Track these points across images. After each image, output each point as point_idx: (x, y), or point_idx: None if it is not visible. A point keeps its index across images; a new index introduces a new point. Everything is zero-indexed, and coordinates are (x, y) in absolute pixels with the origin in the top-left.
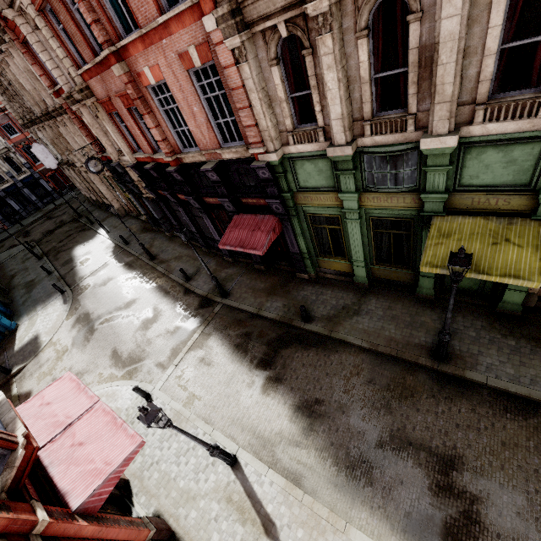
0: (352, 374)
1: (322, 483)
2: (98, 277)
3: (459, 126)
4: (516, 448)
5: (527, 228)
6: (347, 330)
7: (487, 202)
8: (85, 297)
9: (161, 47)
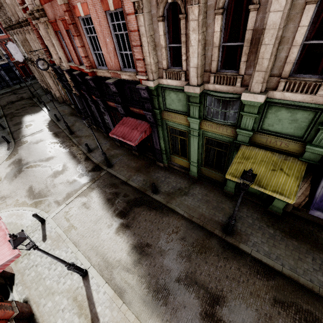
0: (173, 232)
1: (136, 298)
2: (34, 138)
3: (268, 90)
4: (257, 297)
5: (294, 164)
6: (178, 203)
7: (275, 143)
8: (22, 149)
9: None
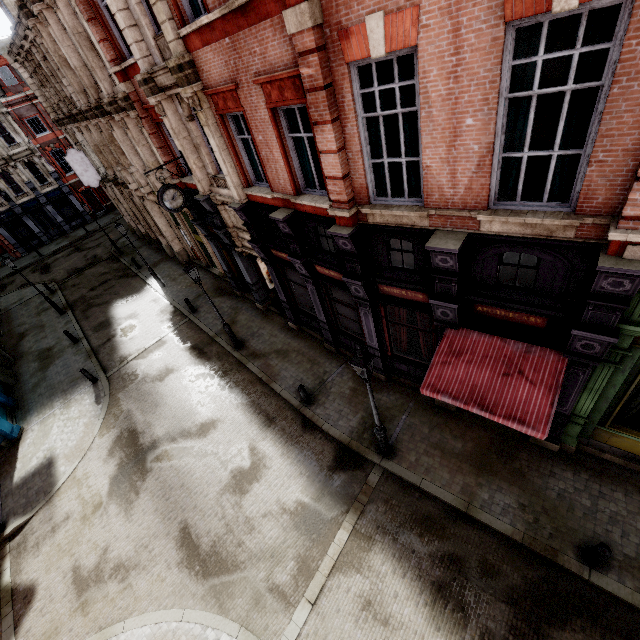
0: None
1: None
2: (150, 363)
3: None
4: None
5: None
6: None
7: None
8: (130, 398)
9: None
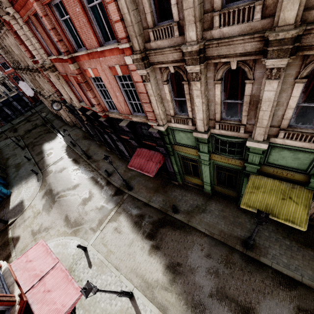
0: (198, 250)
1: None
2: (57, 166)
3: (269, 136)
4: (283, 307)
5: (302, 192)
6: (198, 221)
7: (281, 173)
8: (50, 179)
9: (99, 61)
